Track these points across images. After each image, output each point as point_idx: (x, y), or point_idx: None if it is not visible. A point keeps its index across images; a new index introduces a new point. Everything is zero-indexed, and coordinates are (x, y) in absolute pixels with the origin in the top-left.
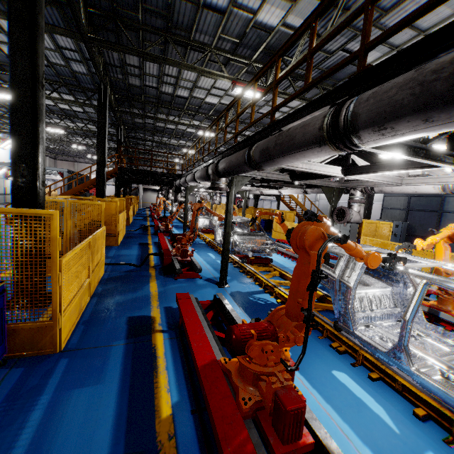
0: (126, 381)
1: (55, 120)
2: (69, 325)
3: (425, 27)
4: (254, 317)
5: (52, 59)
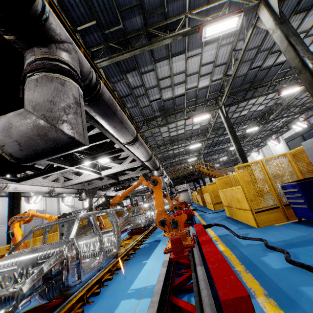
0: None
1: None
2: None
3: (169, 74)
4: None
5: None
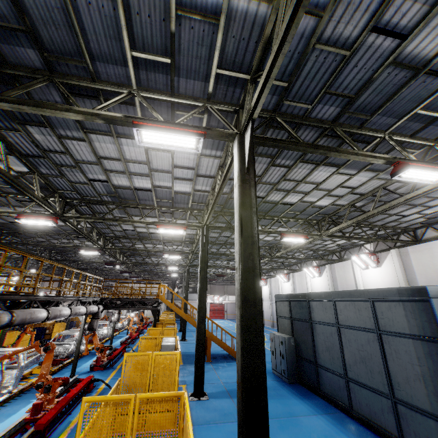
0: None
1: (1, 251)
2: None
3: (118, 156)
4: None
5: None
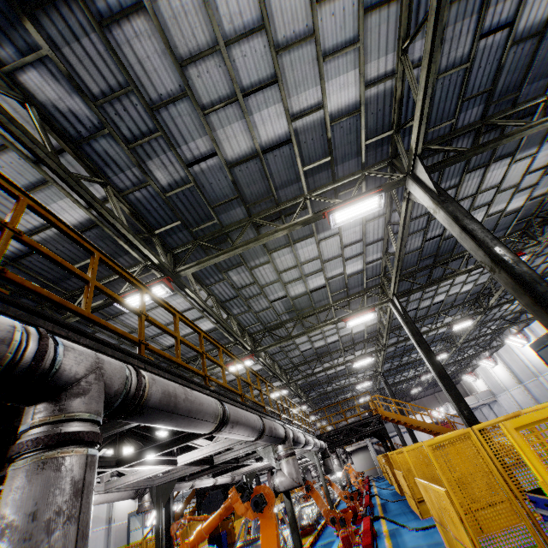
0: None
1: None
2: None
3: (294, 264)
4: None
5: None
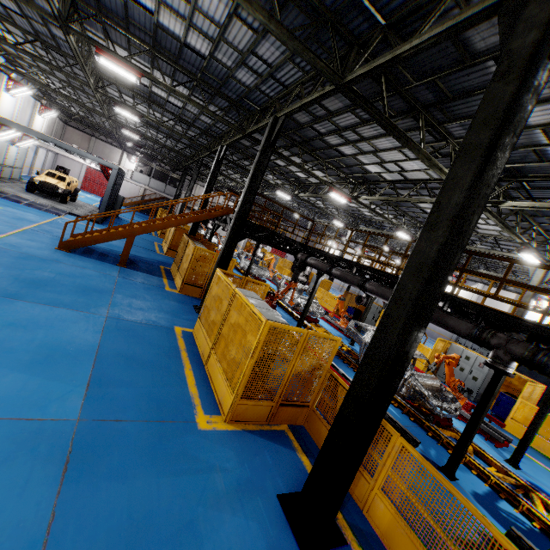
0: None
1: (123, 95)
2: None
3: None
4: None
5: (219, 54)
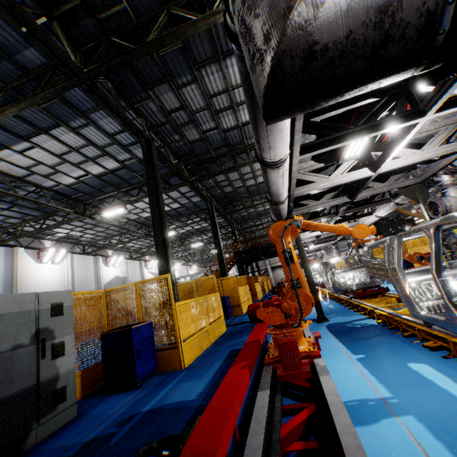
0: (215, 378)
1: (196, 238)
2: (191, 354)
3: None
4: (341, 337)
5: (182, 202)
